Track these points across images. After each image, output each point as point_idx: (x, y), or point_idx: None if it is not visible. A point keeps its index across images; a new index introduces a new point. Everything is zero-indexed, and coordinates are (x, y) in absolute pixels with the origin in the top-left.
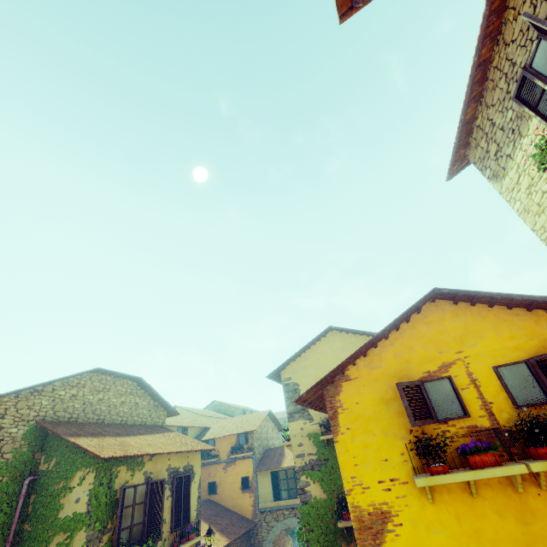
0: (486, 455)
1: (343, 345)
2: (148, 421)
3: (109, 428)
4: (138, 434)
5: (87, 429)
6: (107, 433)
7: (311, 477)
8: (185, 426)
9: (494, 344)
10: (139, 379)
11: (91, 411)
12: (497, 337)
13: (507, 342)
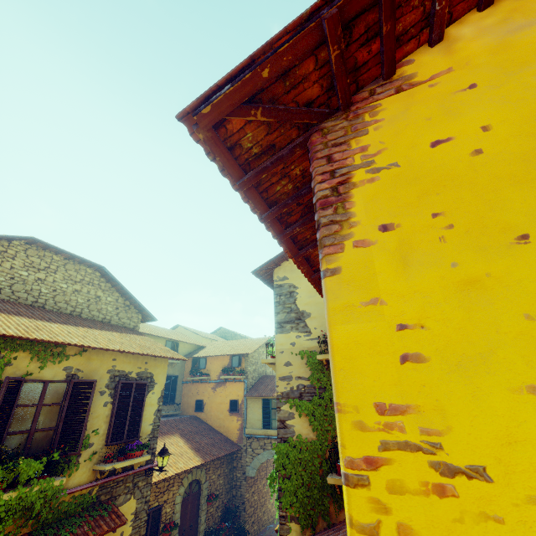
0: None
1: None
2: (113, 320)
3: (43, 313)
4: (82, 326)
5: (1, 305)
6: (29, 315)
7: (297, 408)
8: (175, 339)
9: None
10: (101, 268)
11: (24, 290)
12: None
13: None
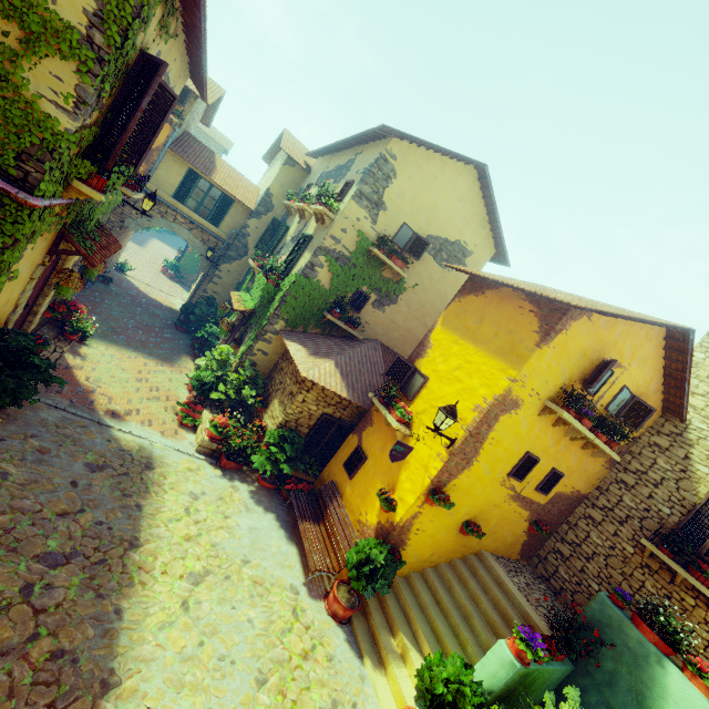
0: (589, 423)
1: (465, 194)
2: None
3: None
4: None
5: None
6: None
7: (331, 265)
8: None
9: (639, 376)
10: None
11: None
12: (643, 374)
13: (641, 380)
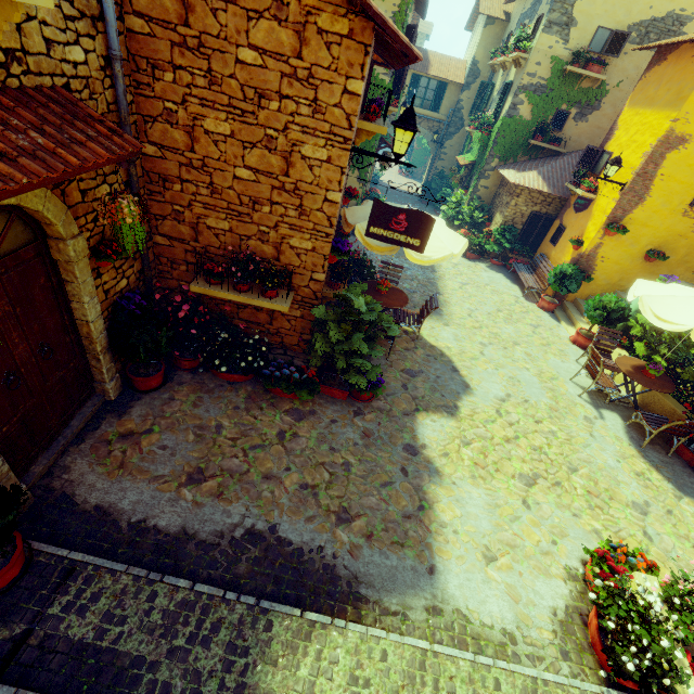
0: None
1: None
2: None
3: None
4: None
5: None
6: None
7: (529, 99)
8: None
9: None
10: None
11: None
12: None
13: None
